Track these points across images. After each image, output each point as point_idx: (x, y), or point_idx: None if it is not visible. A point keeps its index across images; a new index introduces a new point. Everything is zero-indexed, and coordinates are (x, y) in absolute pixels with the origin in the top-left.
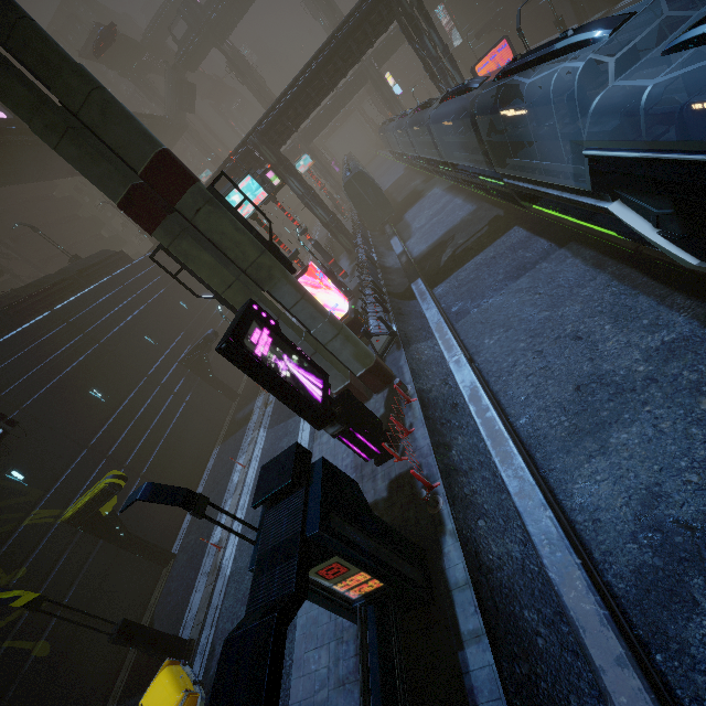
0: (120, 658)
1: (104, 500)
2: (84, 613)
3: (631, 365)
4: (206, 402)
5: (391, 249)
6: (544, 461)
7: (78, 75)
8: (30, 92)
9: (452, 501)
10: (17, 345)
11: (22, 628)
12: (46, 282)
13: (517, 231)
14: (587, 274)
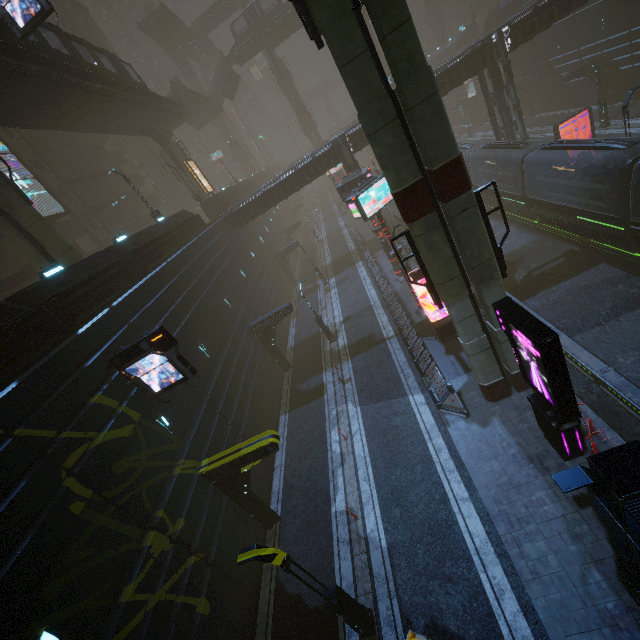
0: (251, 620)
1: (256, 458)
2: (311, 576)
3: None
4: (268, 368)
5: None
6: None
7: (431, 76)
8: (380, 80)
9: None
10: (150, 291)
11: (189, 583)
12: (154, 233)
13: (608, 267)
14: None
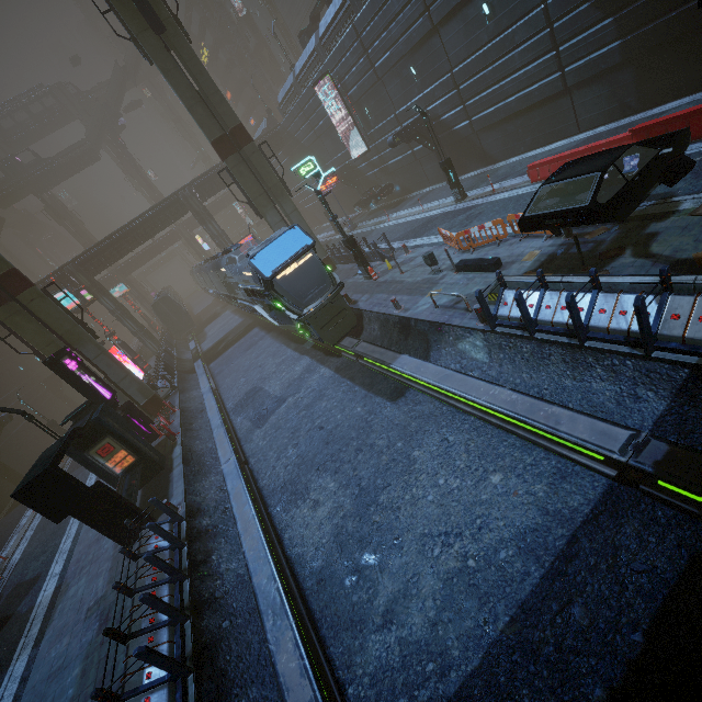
0: None
1: None
2: None
3: (272, 370)
4: None
5: (190, 349)
6: (233, 414)
7: None
8: None
9: (185, 437)
10: None
11: None
12: None
13: (256, 329)
14: (272, 342)
